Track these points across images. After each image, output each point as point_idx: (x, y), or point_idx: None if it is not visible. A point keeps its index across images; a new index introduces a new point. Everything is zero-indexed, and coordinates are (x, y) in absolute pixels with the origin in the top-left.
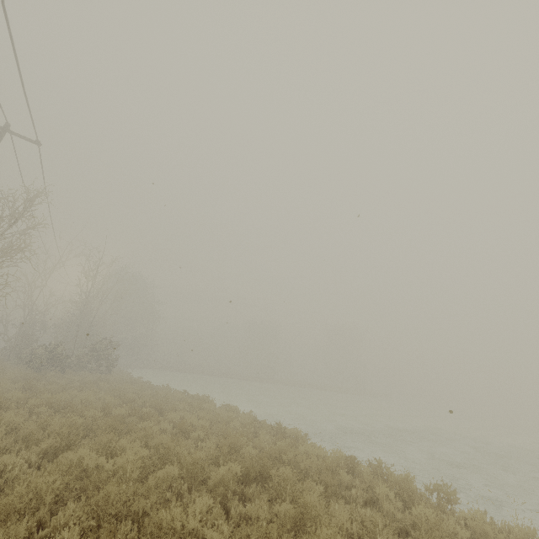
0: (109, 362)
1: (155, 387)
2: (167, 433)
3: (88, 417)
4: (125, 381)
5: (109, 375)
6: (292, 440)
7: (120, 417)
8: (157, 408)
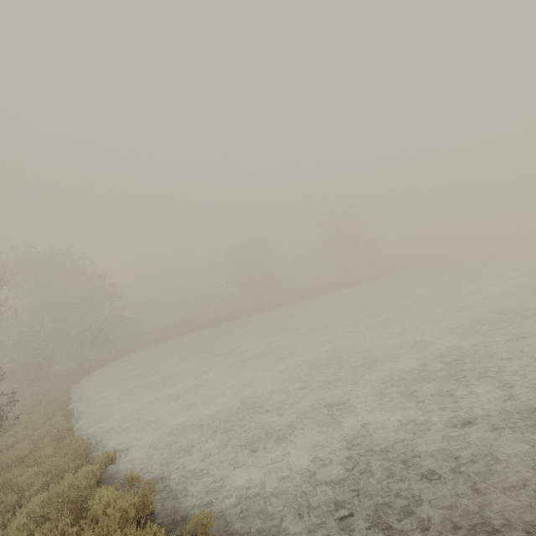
0: None
1: (44, 468)
2: None
3: None
4: None
5: None
6: None
7: None
8: None
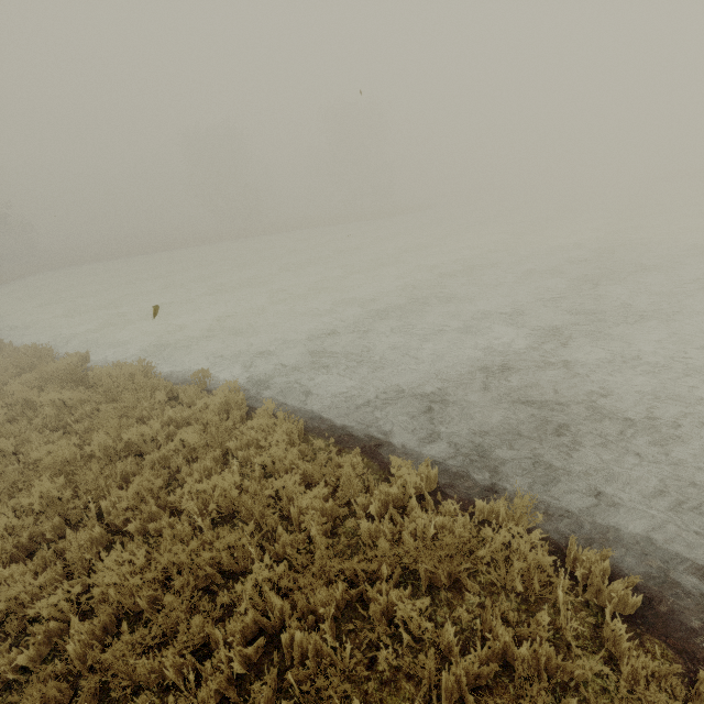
0: None
1: (3, 365)
2: None
3: None
4: None
5: None
6: None
7: None
8: None
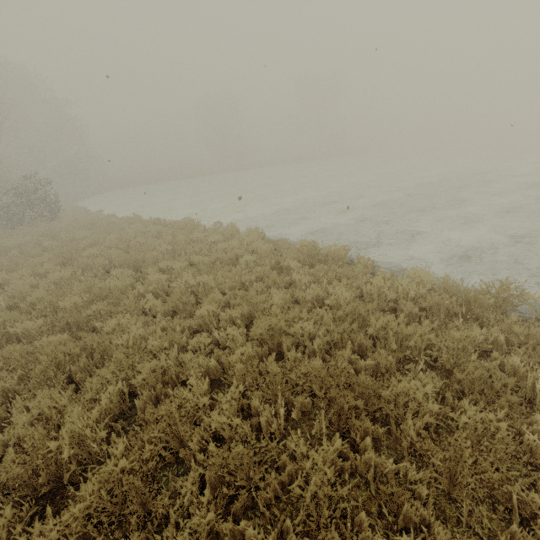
0: (49, 205)
1: (121, 222)
2: (157, 314)
3: (21, 333)
4: (80, 224)
5: (57, 221)
6: (343, 272)
7: (71, 318)
8: (131, 266)
